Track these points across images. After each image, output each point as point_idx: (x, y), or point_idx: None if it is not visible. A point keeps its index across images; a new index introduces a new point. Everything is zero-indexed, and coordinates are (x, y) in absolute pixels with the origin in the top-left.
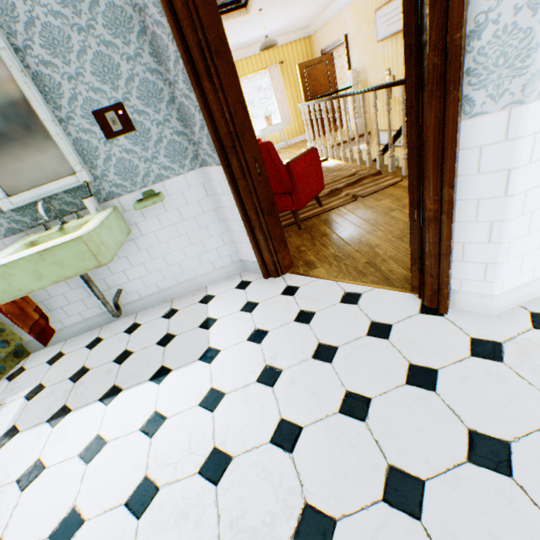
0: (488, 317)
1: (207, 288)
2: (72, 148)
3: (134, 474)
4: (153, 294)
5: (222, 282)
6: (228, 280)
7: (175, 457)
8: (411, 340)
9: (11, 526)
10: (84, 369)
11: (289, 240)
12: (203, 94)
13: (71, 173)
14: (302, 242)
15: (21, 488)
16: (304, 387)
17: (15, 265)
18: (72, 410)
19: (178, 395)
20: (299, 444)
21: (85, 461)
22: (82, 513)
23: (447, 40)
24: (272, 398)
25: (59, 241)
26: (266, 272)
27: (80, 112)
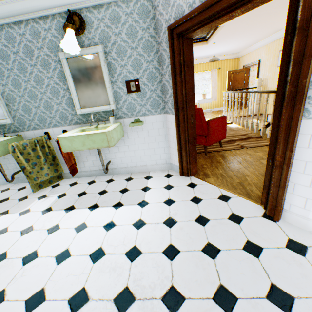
0: (304, 231)
1: (149, 172)
2: (112, 94)
3: (96, 244)
4: (124, 167)
5: (158, 171)
6: (161, 171)
7: (115, 243)
8: (252, 228)
9: (41, 246)
10: (85, 192)
11: (198, 160)
12: (175, 82)
13: (108, 104)
14: (205, 163)
15: (48, 233)
16: (186, 233)
17: (77, 137)
18: (75, 208)
19: (124, 217)
20: (176, 258)
21: (76, 231)
22: (70, 252)
23: (298, 82)
24: (168, 233)
25: (96, 132)
26: (182, 172)
27: (120, 80)
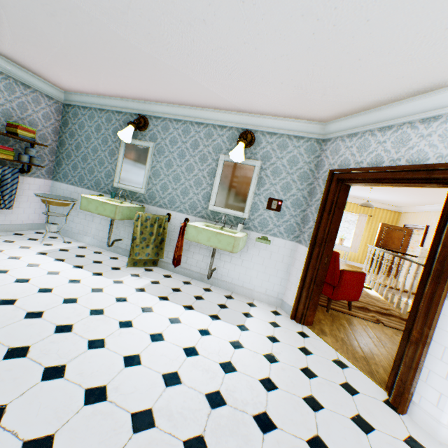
0: (432, 437)
1: (254, 299)
2: (251, 204)
3: (190, 341)
4: (227, 282)
5: (264, 303)
6: (267, 304)
7: (210, 350)
8: (367, 406)
9: (136, 319)
10: (179, 289)
11: (316, 312)
12: (321, 217)
13: (242, 211)
14: (324, 318)
15: (142, 310)
16: (287, 375)
17: (206, 230)
18: (169, 300)
19: (220, 330)
20: (273, 391)
21: (170, 321)
22: (164, 337)
23: (444, 263)
24: (268, 366)
25: (227, 233)
26: (293, 315)
27: (264, 195)
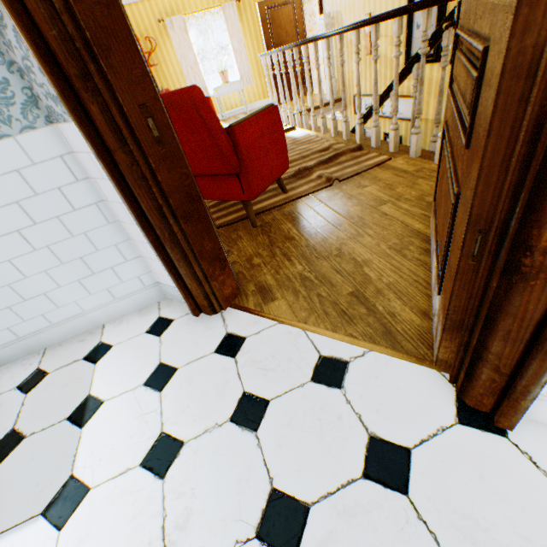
0: None
1: (104, 328)
2: None
3: None
4: (8, 343)
5: (129, 317)
6: (139, 314)
7: None
8: (454, 502)
9: None
10: None
11: (239, 245)
12: None
13: None
14: (256, 249)
15: None
16: None
17: None
18: None
19: None
20: None
21: None
22: None
23: None
24: None
25: None
26: (194, 306)
27: None
